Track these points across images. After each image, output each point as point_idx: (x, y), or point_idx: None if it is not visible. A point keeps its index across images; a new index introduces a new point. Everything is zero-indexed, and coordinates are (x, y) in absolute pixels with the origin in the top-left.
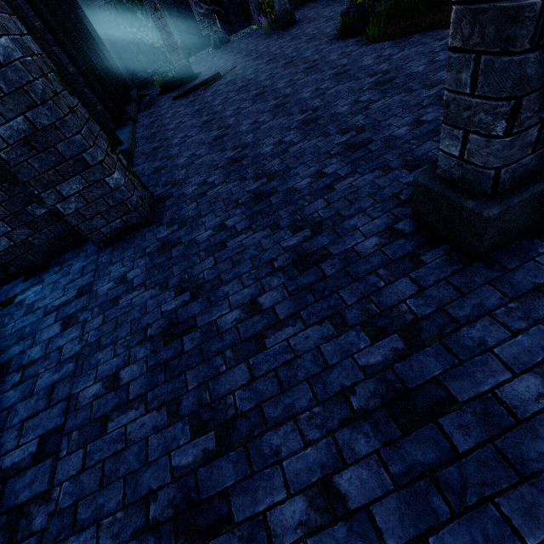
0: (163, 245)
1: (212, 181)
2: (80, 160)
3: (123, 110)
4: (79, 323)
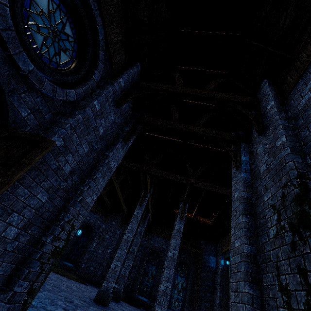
0: None
1: None
2: None
3: None
4: None
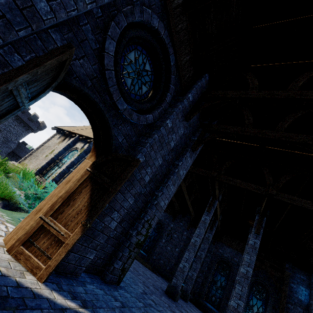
0: None
1: None
2: None
3: None
4: None
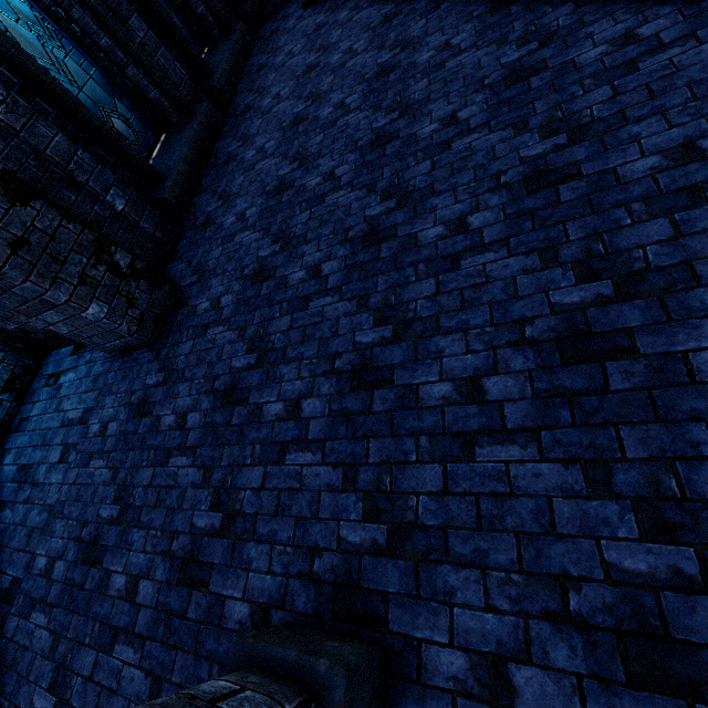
0: (142, 402)
1: (223, 307)
2: (44, 300)
3: (204, 67)
4: (68, 463)
